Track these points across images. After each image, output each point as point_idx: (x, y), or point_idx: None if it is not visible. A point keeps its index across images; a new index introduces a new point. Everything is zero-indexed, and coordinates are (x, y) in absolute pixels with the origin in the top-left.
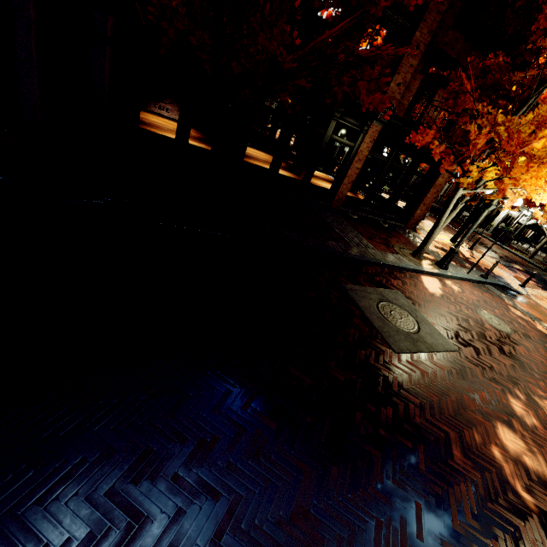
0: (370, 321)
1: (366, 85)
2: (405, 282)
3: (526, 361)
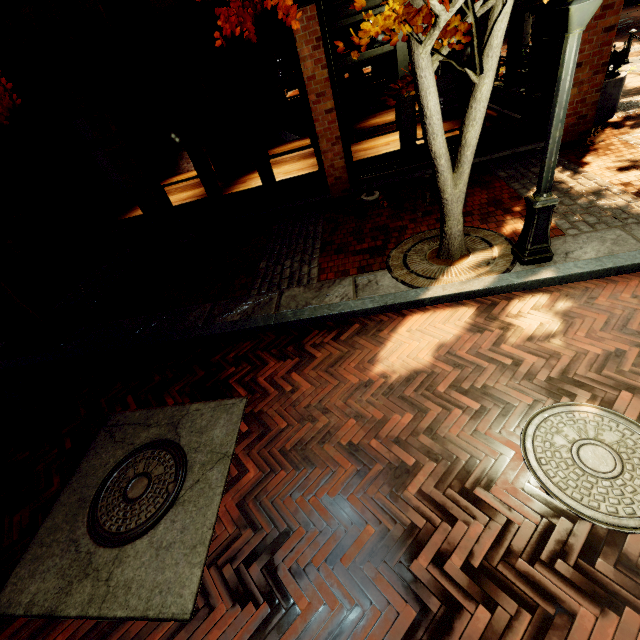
0: (46, 515)
1: None
2: (310, 359)
3: None
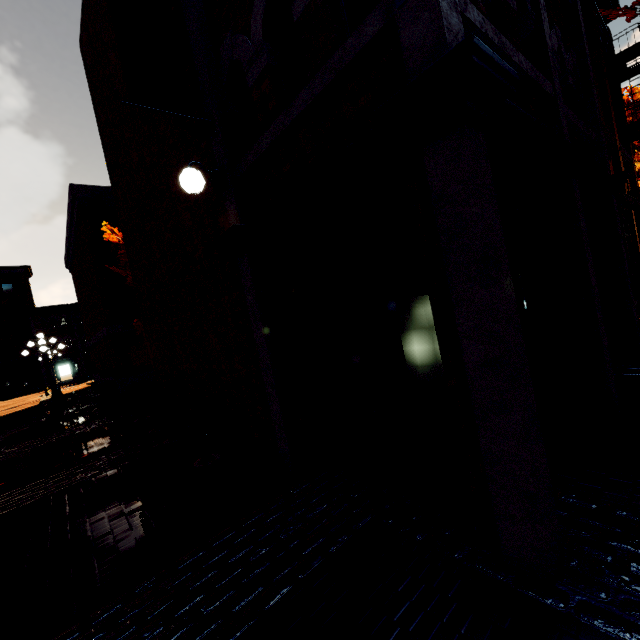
0: None
1: None
2: None
3: None
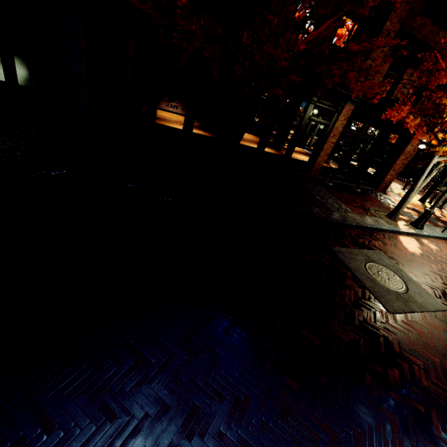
0: (361, 282)
1: (355, 75)
2: (385, 243)
3: None
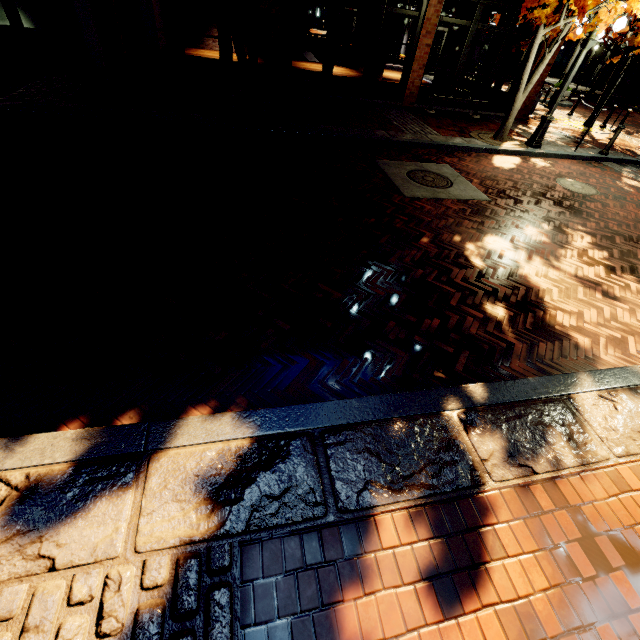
0: (391, 181)
1: None
2: (464, 159)
3: (589, 211)
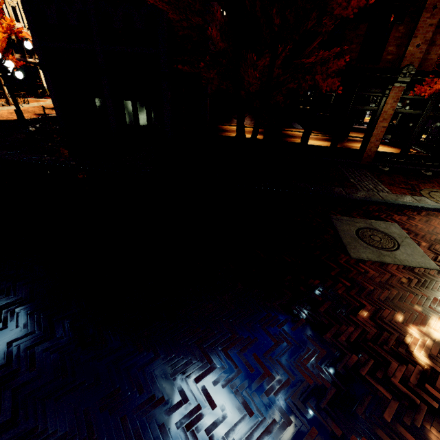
0: (340, 238)
1: (320, 76)
2: (413, 218)
3: None
